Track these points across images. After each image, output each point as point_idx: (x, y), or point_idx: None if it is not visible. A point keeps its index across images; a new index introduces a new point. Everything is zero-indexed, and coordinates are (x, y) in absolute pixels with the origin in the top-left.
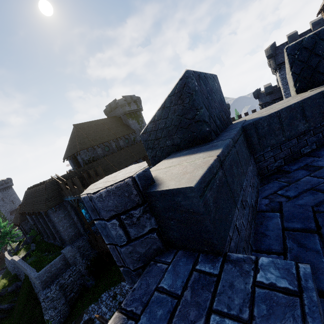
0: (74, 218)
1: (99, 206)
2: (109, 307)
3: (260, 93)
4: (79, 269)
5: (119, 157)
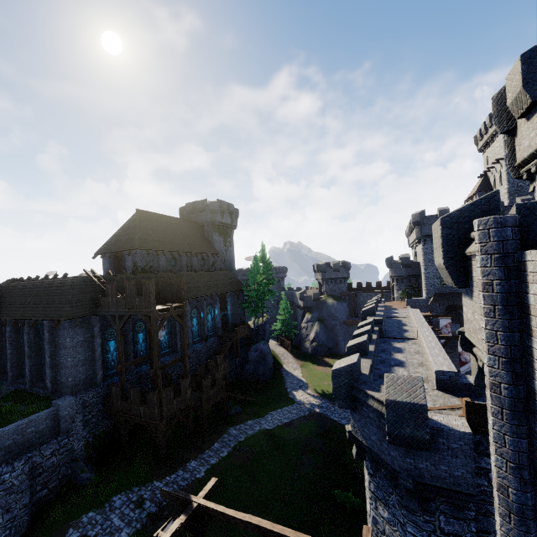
0: (97, 351)
1: (508, 220)
2: (127, 519)
3: (395, 262)
4: (72, 445)
5: (189, 281)
